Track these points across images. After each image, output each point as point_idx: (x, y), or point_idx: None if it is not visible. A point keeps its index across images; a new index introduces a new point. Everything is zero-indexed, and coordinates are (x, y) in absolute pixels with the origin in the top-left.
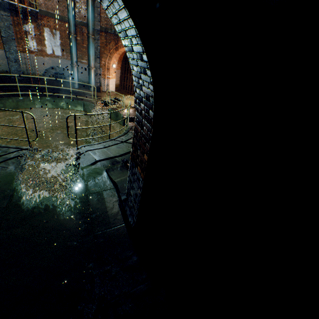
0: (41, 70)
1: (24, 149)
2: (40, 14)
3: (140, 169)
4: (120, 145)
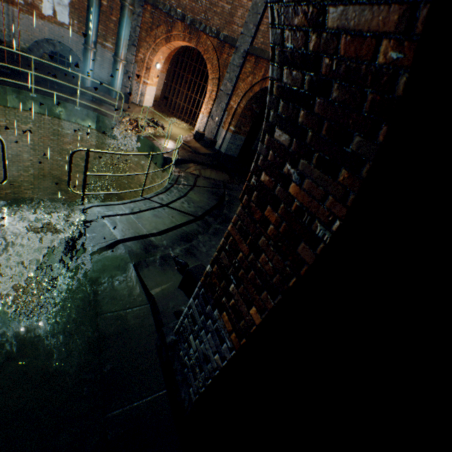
0: (26, 39)
1: None
2: None
3: (229, 322)
4: (159, 212)
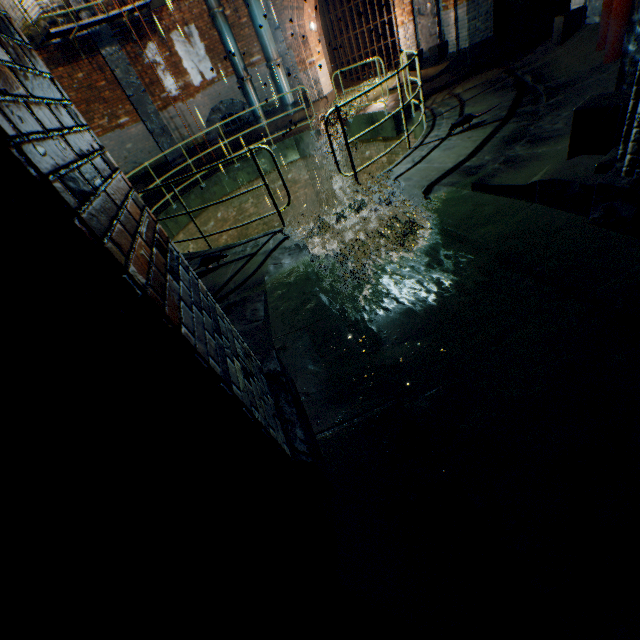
0: (200, 127)
1: (277, 232)
2: (154, 9)
3: None
4: (446, 146)
